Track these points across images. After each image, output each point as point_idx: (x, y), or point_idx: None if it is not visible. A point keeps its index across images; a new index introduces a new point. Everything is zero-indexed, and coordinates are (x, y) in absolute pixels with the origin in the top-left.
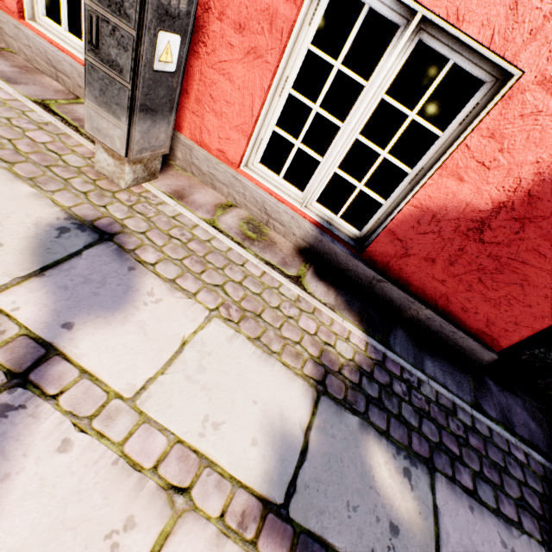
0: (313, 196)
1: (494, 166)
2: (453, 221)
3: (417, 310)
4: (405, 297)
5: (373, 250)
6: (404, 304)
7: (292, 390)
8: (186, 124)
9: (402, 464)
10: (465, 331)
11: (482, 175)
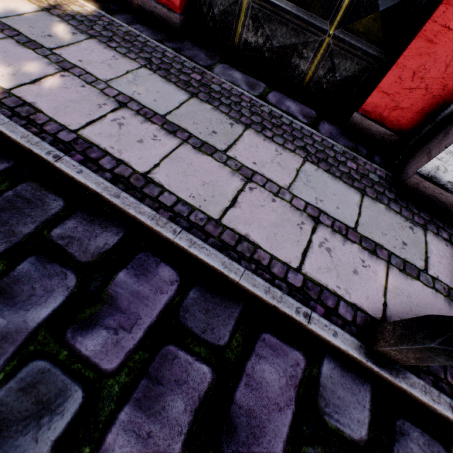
0: None
1: None
2: None
3: None
4: None
5: None
6: None
7: (28, 6)
8: None
9: (74, 32)
10: (160, 4)
11: None
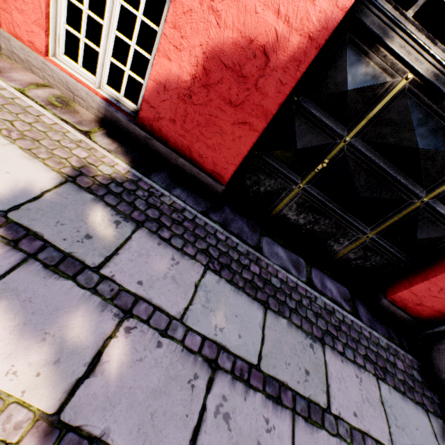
0: (102, 80)
1: (182, 49)
2: (175, 90)
3: (176, 159)
4: (167, 150)
5: (142, 117)
6: (168, 156)
7: (45, 175)
8: (2, 20)
9: (116, 219)
10: (205, 172)
11: (179, 55)
